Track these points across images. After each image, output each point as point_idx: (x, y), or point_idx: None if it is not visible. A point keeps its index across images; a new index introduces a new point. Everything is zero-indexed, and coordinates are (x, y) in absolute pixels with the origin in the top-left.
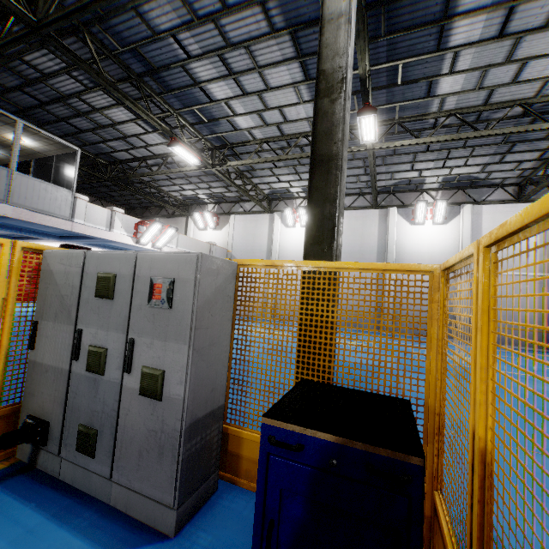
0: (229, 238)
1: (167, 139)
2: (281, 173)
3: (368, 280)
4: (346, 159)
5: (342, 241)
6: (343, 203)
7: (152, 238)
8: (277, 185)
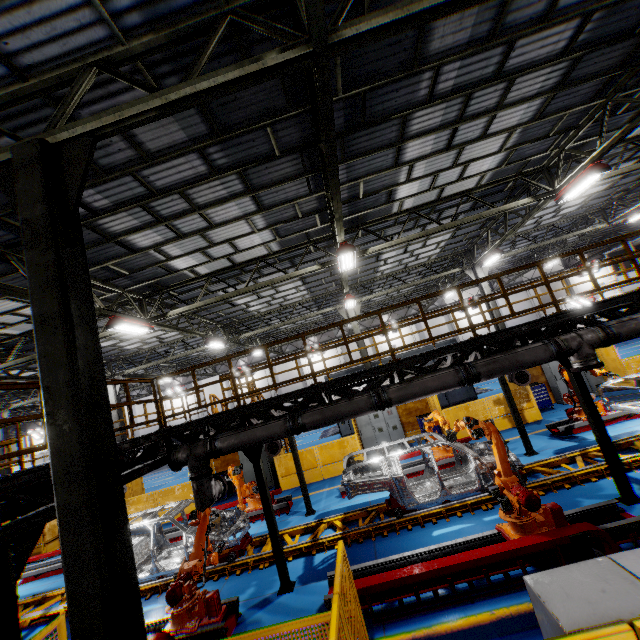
0: None
1: None
2: None
3: None
4: None
5: (138, 419)
6: None
7: None
8: None
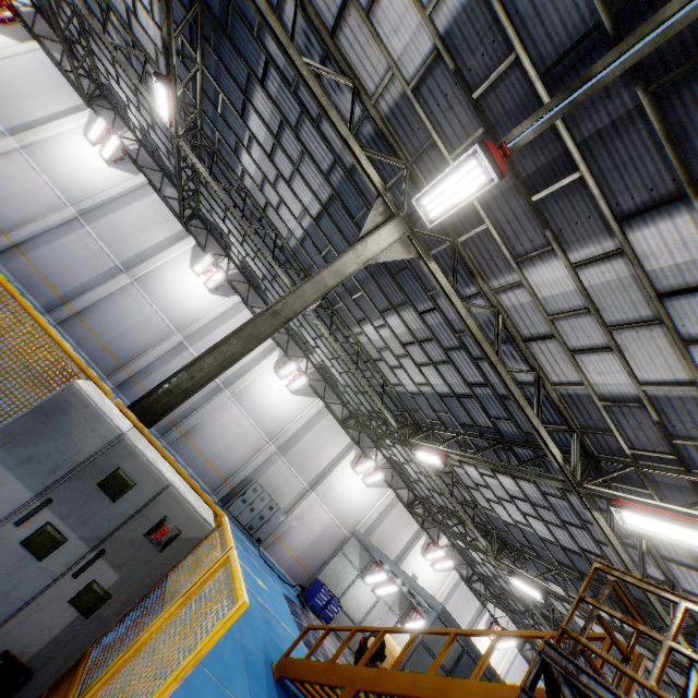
0: None
1: None
2: (123, 76)
3: (99, 264)
4: None
5: (121, 212)
6: None
7: None
8: (117, 86)
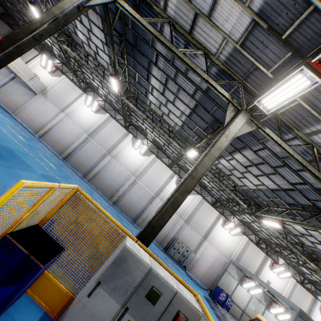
0: (53, 83)
1: (41, 2)
2: (95, 77)
3: (98, 154)
4: (17, 54)
5: (102, 130)
6: (1, 65)
7: None
8: (93, 82)
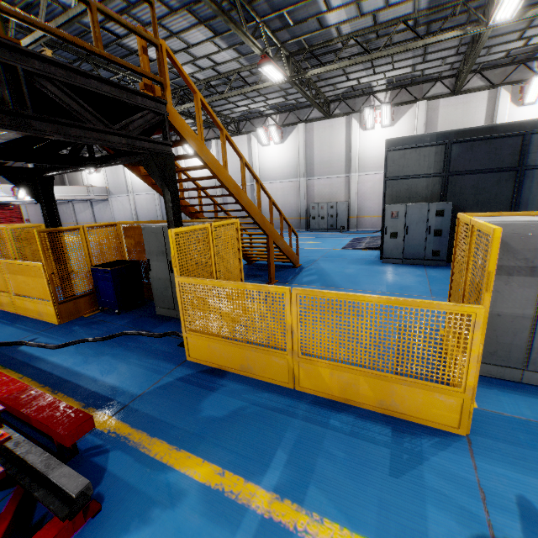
0: (105, 178)
1: None
2: None
3: None
4: None
5: None
6: None
7: (26, 195)
8: None
